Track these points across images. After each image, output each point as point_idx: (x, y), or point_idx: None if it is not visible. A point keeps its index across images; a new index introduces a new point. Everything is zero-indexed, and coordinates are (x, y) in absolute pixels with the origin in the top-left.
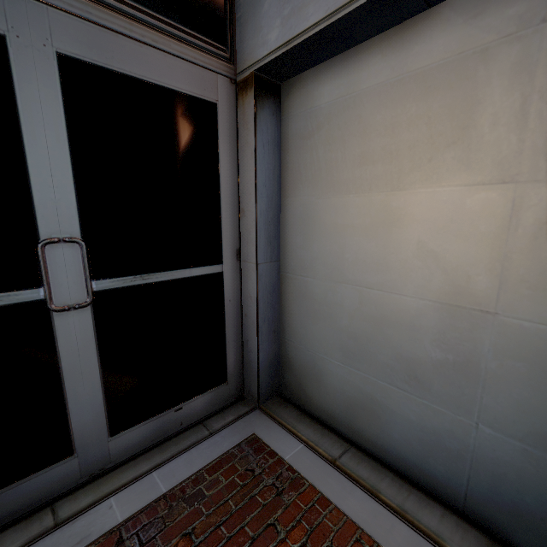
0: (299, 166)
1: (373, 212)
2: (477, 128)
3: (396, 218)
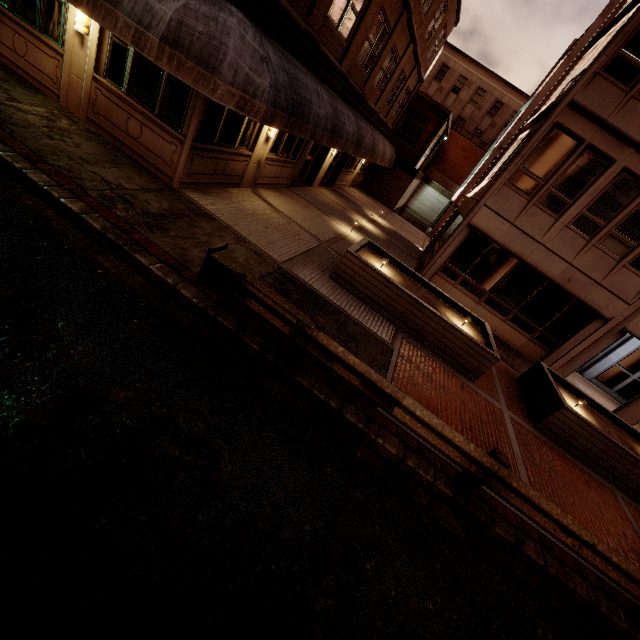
0: None
1: None
2: None
3: None
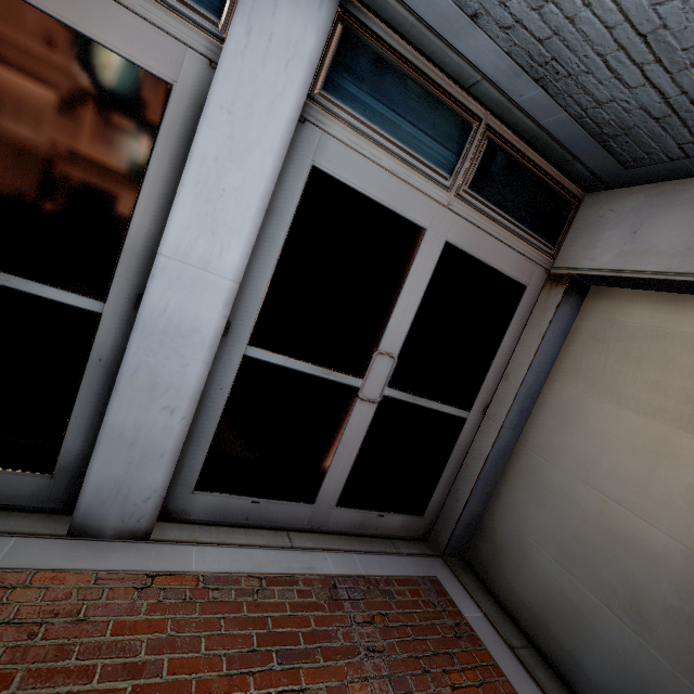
0: (581, 360)
1: (649, 437)
2: None
3: (672, 453)
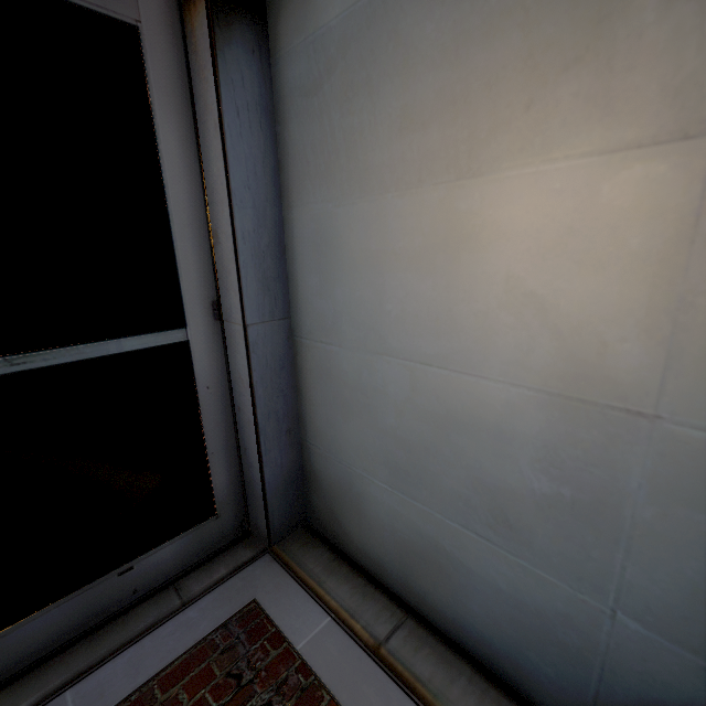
0: (304, 148)
1: (427, 224)
2: (629, 16)
3: (466, 233)
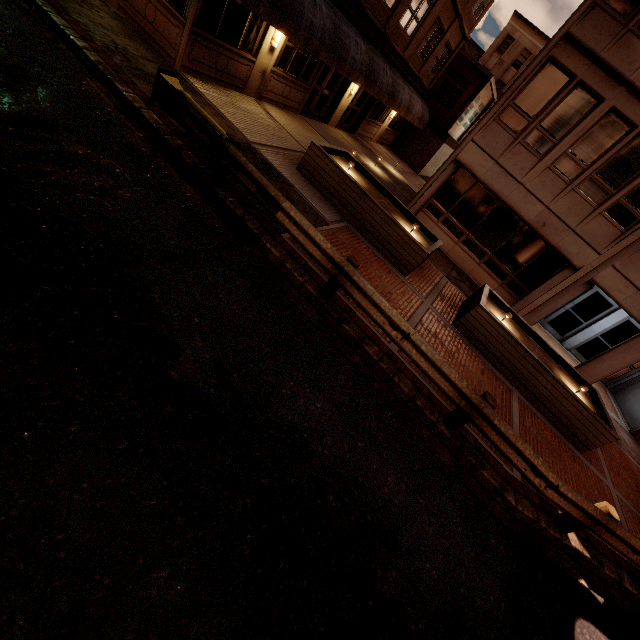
0: None
1: None
2: None
3: None
